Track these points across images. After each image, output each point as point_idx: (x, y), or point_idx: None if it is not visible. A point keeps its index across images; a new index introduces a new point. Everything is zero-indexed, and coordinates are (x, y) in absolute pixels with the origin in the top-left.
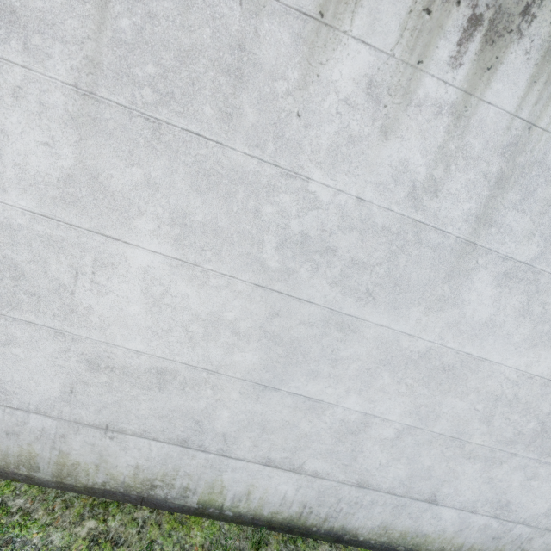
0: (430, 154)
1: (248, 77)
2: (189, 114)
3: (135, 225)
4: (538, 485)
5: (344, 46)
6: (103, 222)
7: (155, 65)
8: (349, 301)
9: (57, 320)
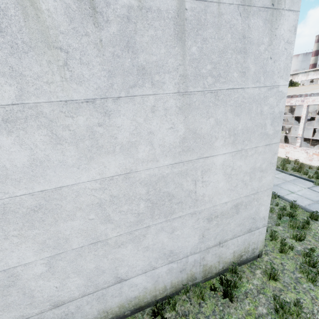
0: None
1: None
2: None
3: None
4: (181, 232)
5: None
6: None
7: None
8: None
9: None
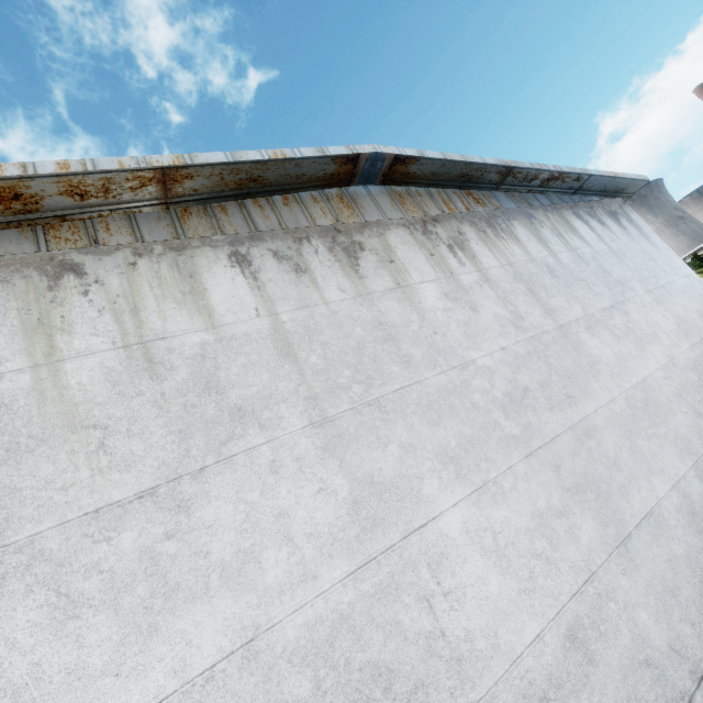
0: (498, 303)
1: (396, 335)
2: (388, 380)
3: (426, 494)
4: None
5: (420, 289)
6: (405, 518)
7: (347, 369)
8: (568, 412)
9: (458, 698)
